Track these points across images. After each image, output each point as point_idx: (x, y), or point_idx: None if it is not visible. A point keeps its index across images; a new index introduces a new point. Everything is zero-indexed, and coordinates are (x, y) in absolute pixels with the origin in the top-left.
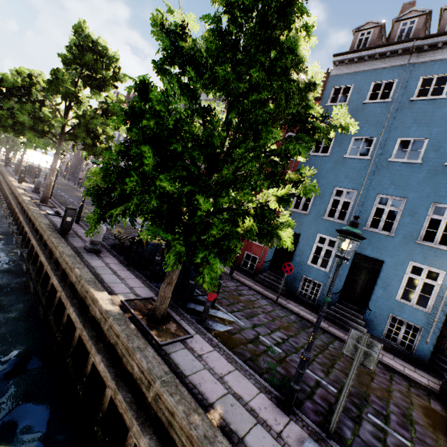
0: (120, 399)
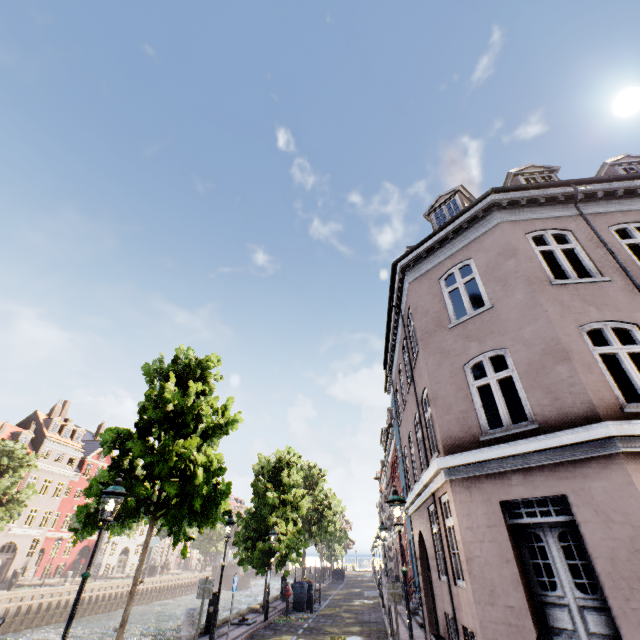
0: None
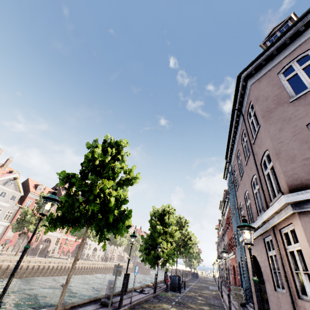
0: None
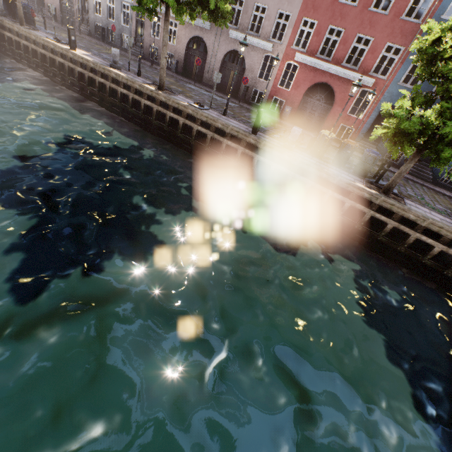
0: (404, 227)
